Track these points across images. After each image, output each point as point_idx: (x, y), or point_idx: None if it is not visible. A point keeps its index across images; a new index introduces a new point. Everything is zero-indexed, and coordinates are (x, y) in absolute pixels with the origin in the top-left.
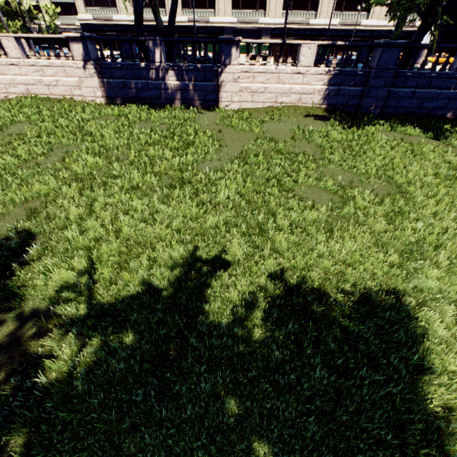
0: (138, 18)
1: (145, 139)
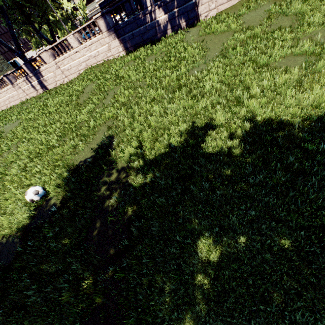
0: None
1: (153, 68)
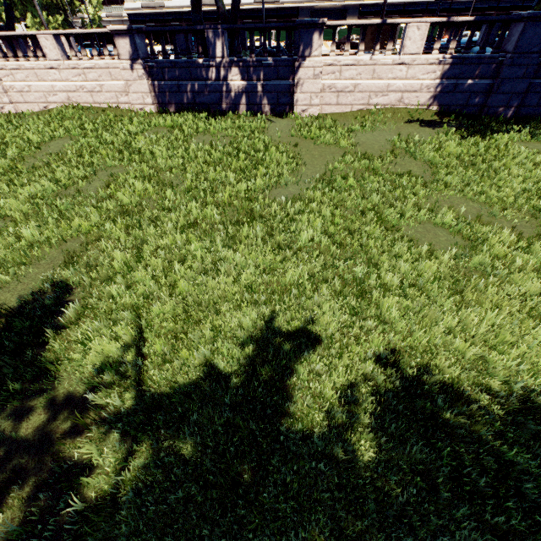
0: (195, 1)
1: (203, 158)
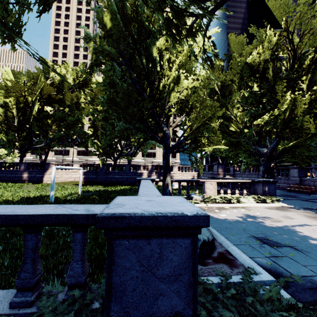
0: (21, 157)
1: None
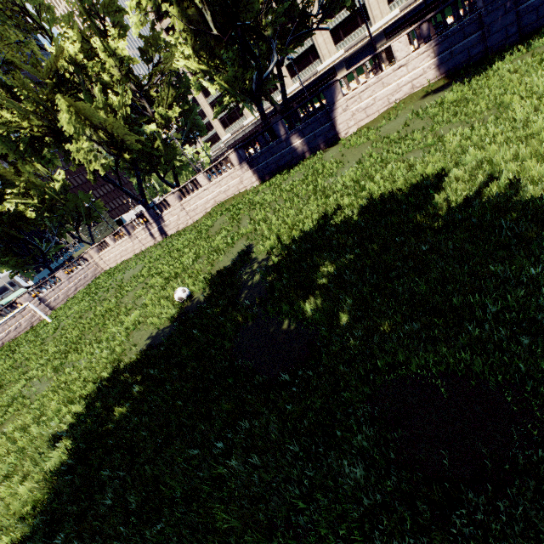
0: (262, 115)
1: (289, 187)
